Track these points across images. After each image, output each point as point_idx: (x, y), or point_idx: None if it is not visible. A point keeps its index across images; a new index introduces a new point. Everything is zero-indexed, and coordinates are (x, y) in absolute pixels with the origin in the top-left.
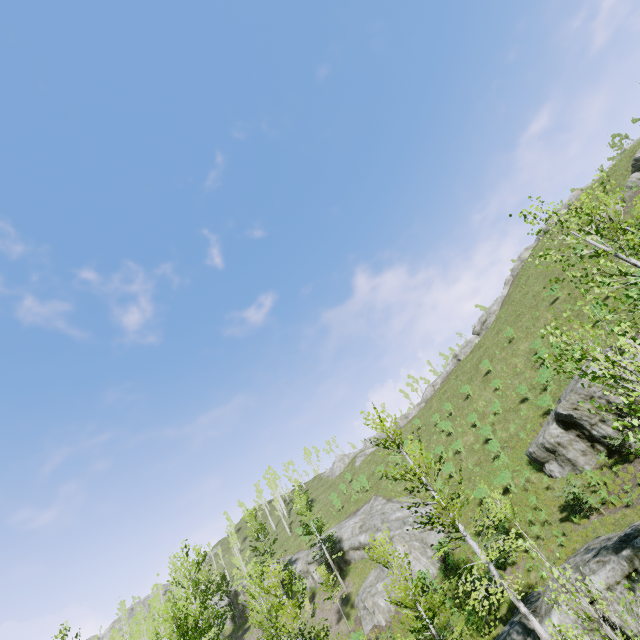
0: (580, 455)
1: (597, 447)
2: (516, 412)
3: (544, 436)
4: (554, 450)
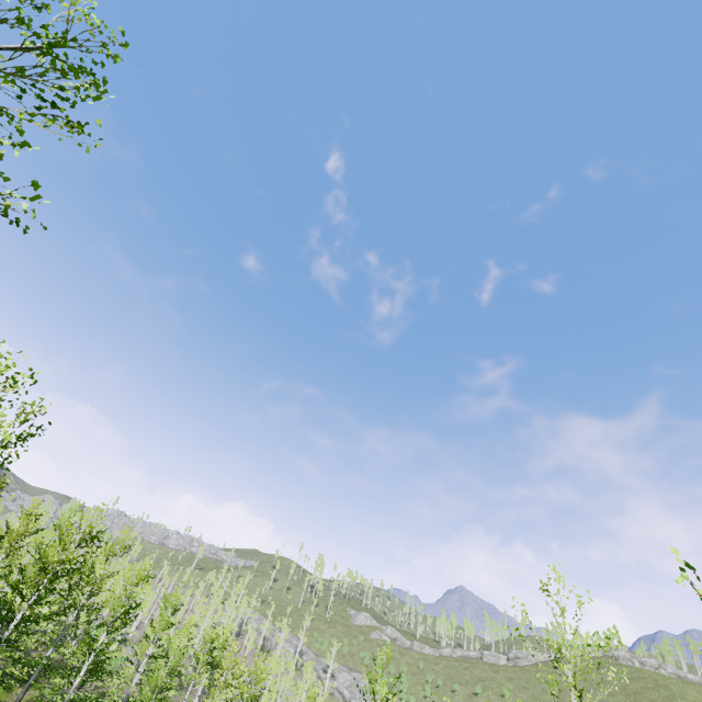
0: None
1: None
2: None
3: None
4: None
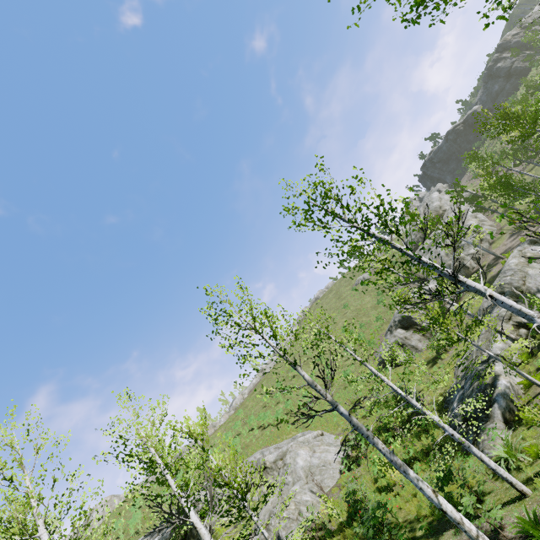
0: (418, 342)
1: (426, 334)
2: (344, 366)
3: (396, 334)
4: (403, 343)
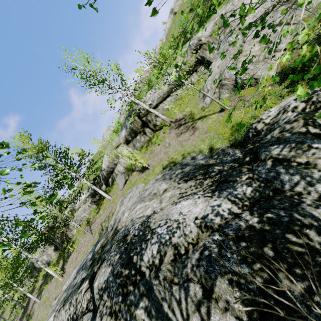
0: None
1: None
2: None
3: None
4: None
